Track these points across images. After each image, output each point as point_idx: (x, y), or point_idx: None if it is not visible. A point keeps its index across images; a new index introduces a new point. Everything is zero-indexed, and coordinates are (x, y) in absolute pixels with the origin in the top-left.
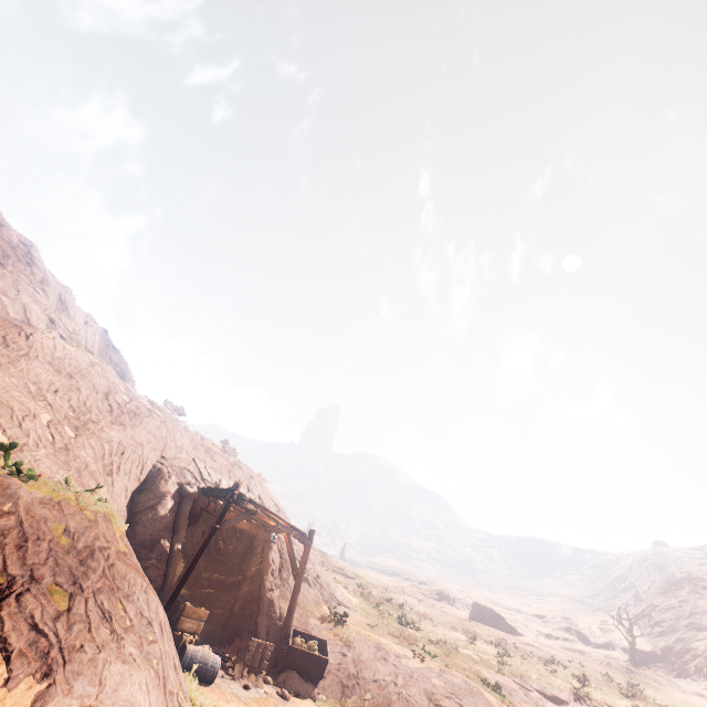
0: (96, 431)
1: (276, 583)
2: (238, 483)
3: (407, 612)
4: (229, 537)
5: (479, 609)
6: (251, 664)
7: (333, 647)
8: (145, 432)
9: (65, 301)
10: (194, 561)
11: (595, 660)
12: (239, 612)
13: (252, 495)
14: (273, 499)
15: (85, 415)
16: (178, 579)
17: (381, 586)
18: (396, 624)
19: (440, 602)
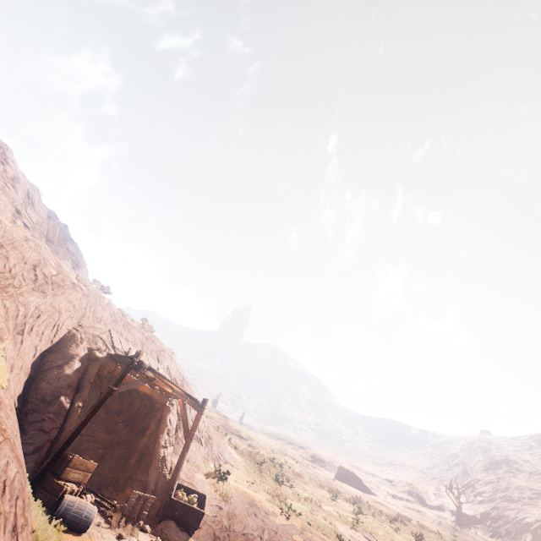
0: (15, 294)
1: (171, 441)
2: (139, 352)
3: (285, 470)
4: (135, 399)
5: (343, 471)
6: (130, 514)
7: (212, 501)
8: (65, 301)
9: (32, 197)
10: (88, 418)
11: (429, 518)
12: (135, 464)
13: (160, 365)
14: (179, 371)
15: (7, 280)
16: (70, 432)
17: (268, 447)
18: (272, 482)
19: (313, 463)
